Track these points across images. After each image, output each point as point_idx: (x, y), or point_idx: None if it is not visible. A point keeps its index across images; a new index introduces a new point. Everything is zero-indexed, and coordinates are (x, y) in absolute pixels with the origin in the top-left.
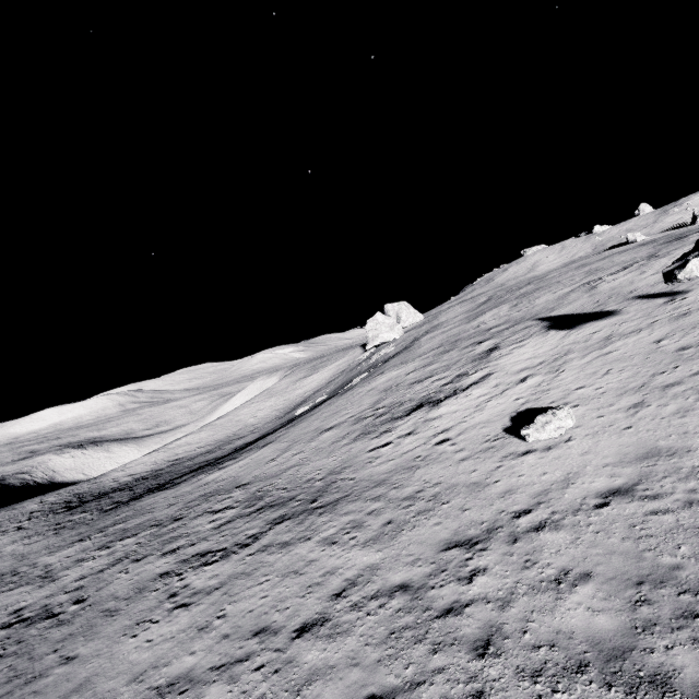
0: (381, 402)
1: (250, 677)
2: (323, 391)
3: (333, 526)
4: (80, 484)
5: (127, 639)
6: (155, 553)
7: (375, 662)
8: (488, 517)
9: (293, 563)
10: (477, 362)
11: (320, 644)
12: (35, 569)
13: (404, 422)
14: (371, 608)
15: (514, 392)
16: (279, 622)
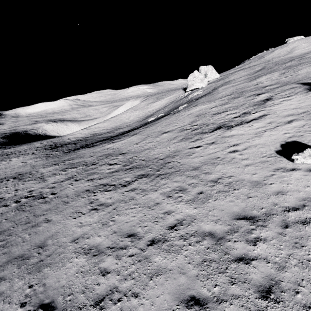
0: (195, 122)
1: (126, 259)
2: (162, 111)
3: (169, 187)
4: (55, 138)
5: (71, 219)
6: (84, 179)
7: (194, 276)
8: (266, 205)
9: (148, 202)
10: (257, 106)
11: (163, 254)
12: (37, 173)
13: (209, 135)
14: (191, 242)
15: (283, 129)
16: (140, 233)
